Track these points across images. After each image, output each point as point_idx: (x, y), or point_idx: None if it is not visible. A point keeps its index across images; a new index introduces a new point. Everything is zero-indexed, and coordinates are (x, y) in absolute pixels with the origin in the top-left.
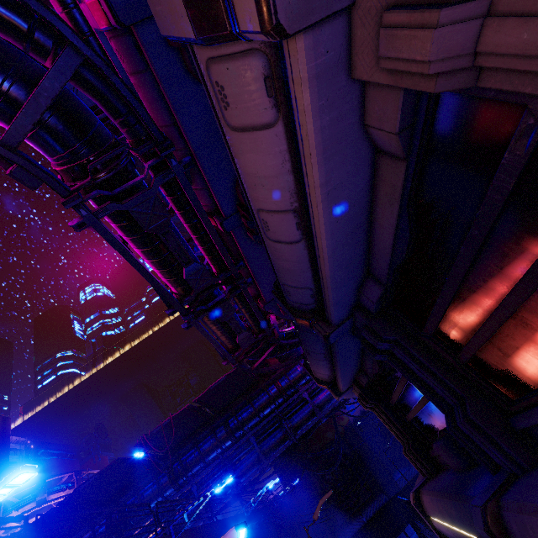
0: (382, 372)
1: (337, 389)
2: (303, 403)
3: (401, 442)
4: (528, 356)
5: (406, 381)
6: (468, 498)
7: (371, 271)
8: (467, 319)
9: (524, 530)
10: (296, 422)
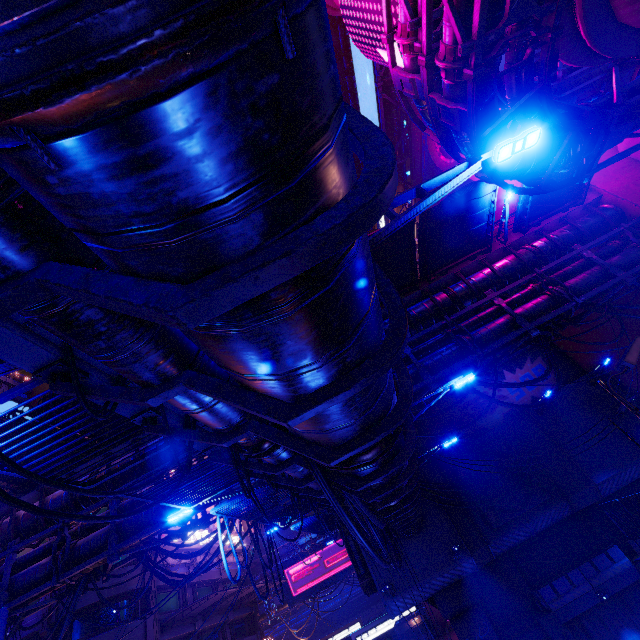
0: None
1: None
2: (487, 321)
3: None
4: None
5: None
6: None
7: None
8: None
9: None
10: (480, 335)
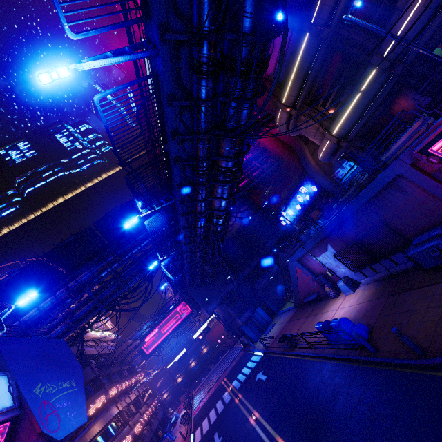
0: (322, 84)
1: (295, 108)
2: None
3: (319, 125)
4: (390, 8)
5: (338, 71)
6: (364, 74)
7: (351, 1)
8: (378, 5)
9: (386, 42)
10: None
